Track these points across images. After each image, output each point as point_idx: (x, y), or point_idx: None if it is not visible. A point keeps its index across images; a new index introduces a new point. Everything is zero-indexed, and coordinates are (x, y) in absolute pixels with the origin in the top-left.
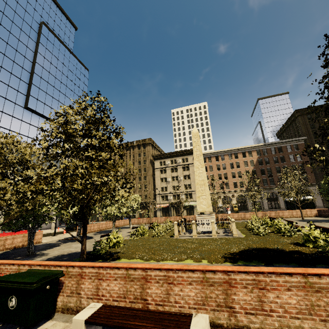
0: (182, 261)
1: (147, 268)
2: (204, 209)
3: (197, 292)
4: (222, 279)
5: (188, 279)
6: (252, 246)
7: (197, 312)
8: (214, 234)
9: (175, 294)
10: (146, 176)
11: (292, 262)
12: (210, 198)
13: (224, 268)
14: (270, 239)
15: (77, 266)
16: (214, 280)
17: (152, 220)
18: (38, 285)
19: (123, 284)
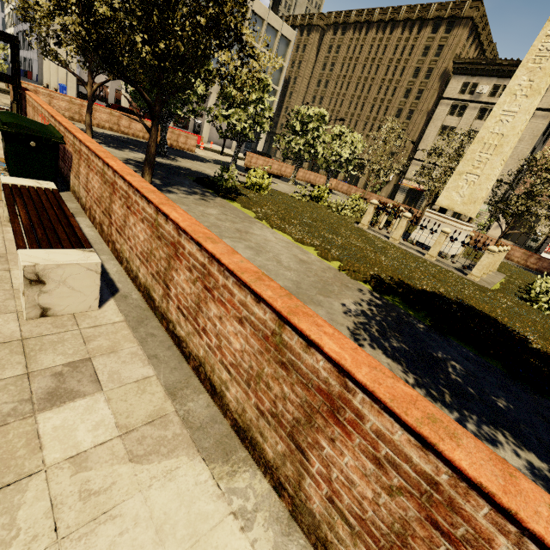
0: (302, 245)
1: (114, 169)
2: (453, 205)
3: (145, 238)
4: (171, 237)
5: (142, 213)
6: (470, 301)
7: (140, 265)
8: (431, 253)
9: (129, 226)
10: (415, 110)
11: (501, 361)
12: (488, 188)
13: (181, 219)
14: (539, 320)
15: (77, 137)
16: (163, 233)
17: (371, 197)
18: (11, 130)
19: (100, 183)
